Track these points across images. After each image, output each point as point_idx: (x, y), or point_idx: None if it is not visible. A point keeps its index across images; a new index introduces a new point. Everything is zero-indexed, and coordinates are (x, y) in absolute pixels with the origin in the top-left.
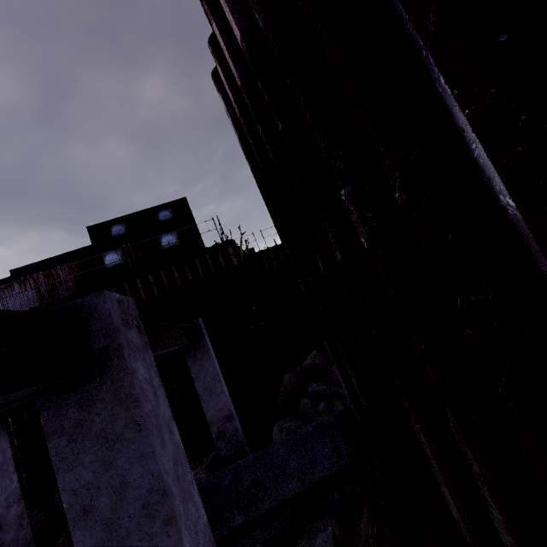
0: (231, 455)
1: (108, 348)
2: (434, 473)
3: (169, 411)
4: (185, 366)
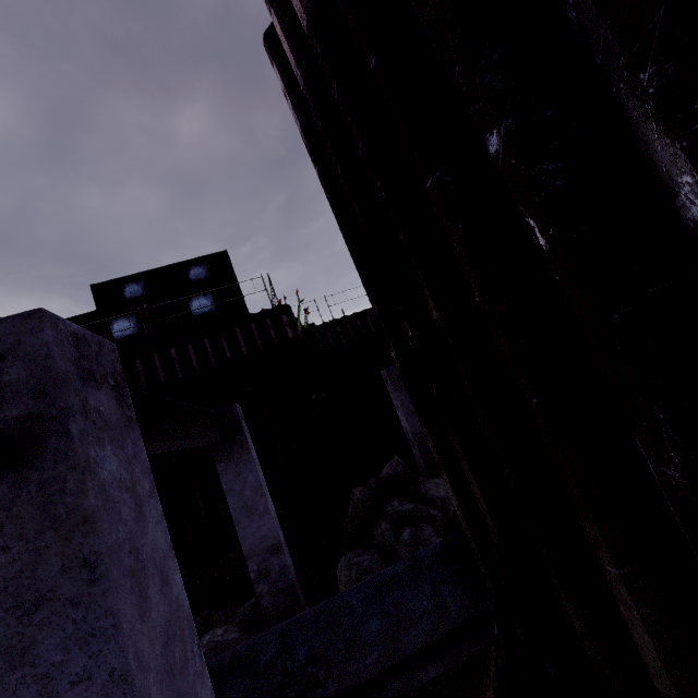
0: (276, 605)
1: (40, 416)
2: (644, 660)
3: (166, 541)
4: (217, 475)
